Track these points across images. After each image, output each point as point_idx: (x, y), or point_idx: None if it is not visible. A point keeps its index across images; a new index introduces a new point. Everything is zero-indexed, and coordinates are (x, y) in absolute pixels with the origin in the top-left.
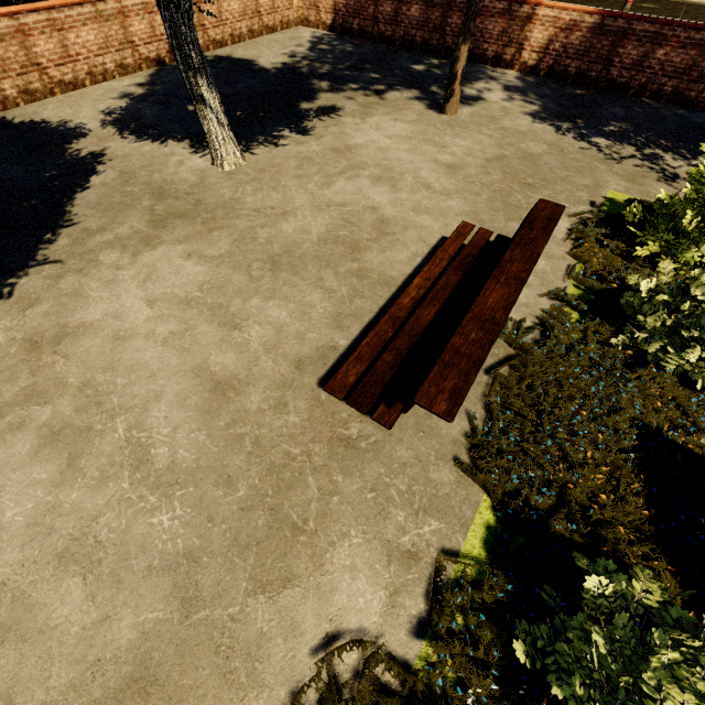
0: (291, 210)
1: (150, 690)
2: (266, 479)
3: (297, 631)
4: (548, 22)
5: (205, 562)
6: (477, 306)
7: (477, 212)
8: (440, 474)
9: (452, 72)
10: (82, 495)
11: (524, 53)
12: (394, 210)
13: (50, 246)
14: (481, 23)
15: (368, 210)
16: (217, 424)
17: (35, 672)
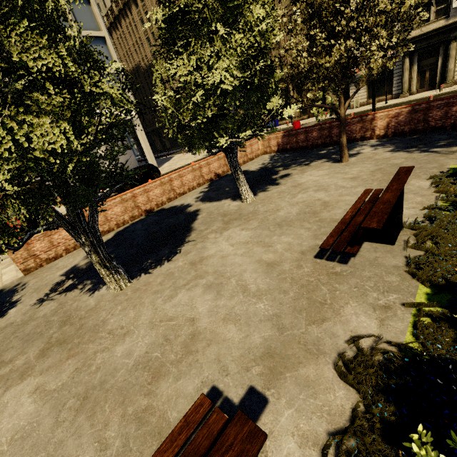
0: (280, 208)
1: (274, 356)
2: (301, 289)
3: (335, 336)
4: (383, 117)
5: (283, 316)
6: (380, 200)
7: (373, 189)
8: (390, 278)
9: (340, 146)
10: (225, 301)
11: (376, 131)
12: (329, 198)
13: (189, 237)
14: (349, 128)
15: (316, 201)
16: (273, 275)
17: (226, 352)
